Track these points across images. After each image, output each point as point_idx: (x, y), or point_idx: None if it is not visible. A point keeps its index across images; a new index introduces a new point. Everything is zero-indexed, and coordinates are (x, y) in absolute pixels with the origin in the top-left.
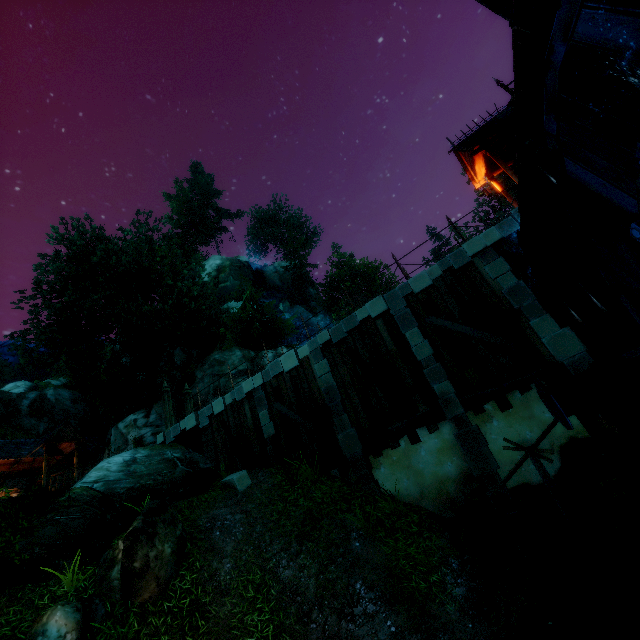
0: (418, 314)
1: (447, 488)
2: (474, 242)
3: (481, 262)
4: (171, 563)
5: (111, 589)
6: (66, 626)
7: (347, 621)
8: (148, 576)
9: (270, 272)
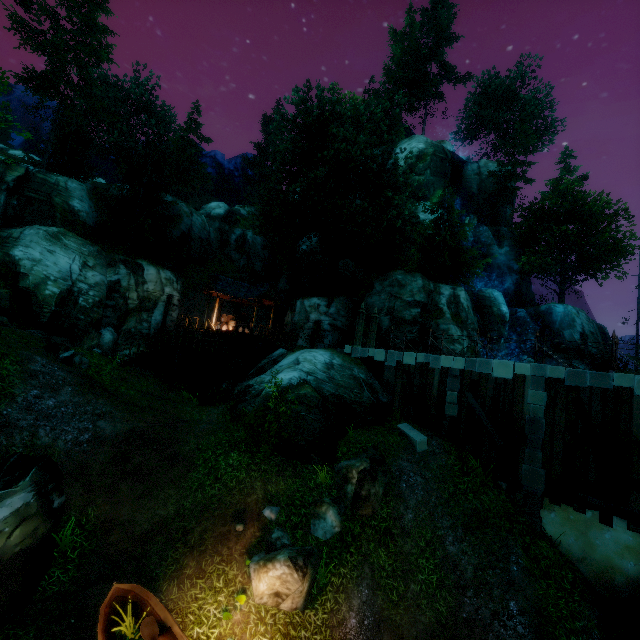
0: None
1: (614, 575)
2: None
3: None
4: (380, 500)
5: (345, 497)
6: (335, 522)
7: (500, 625)
8: (368, 503)
9: (471, 172)
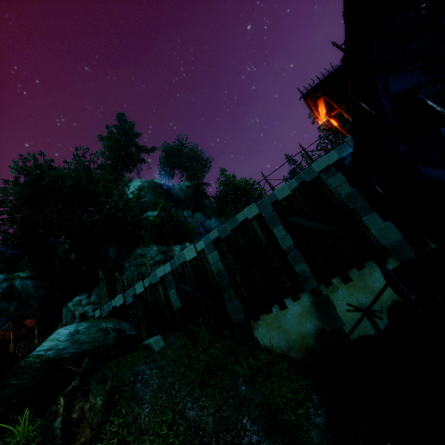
0: (282, 215)
1: (307, 341)
2: (320, 162)
3: (325, 176)
4: (102, 412)
5: (54, 437)
6: None
7: None
8: (83, 424)
9: (177, 190)
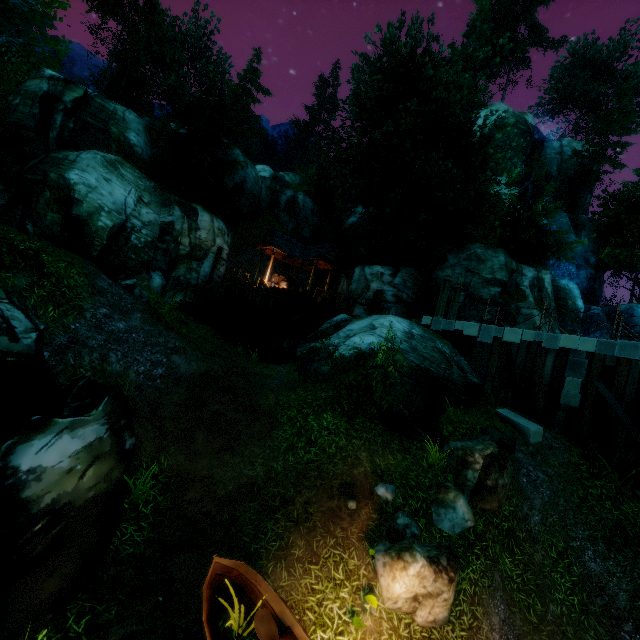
0: None
1: None
2: None
3: None
4: (507, 494)
5: (464, 484)
6: (467, 514)
7: None
8: (494, 496)
9: (552, 151)
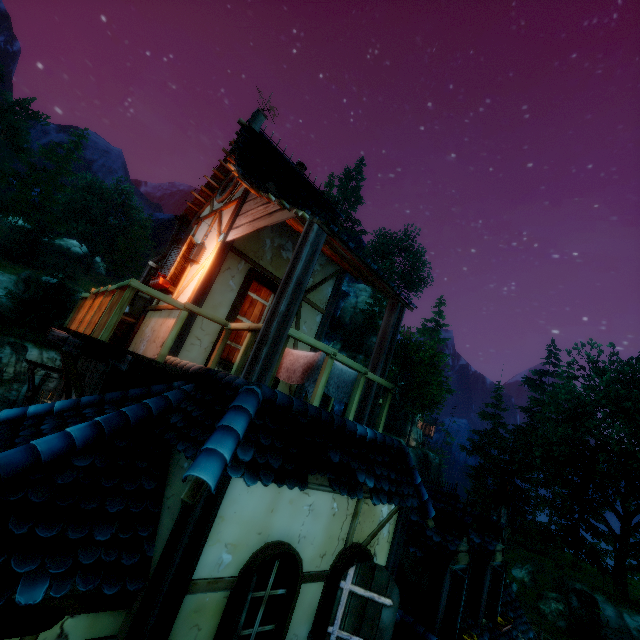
0: None
1: None
2: None
3: None
4: None
5: None
6: None
7: None
8: None
9: (349, 305)
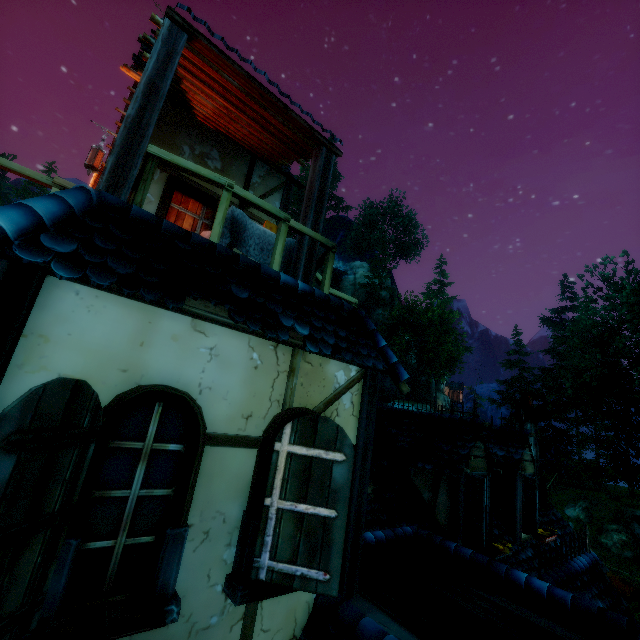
0: None
1: None
2: None
3: None
4: None
5: None
6: None
7: None
8: None
9: (347, 283)
